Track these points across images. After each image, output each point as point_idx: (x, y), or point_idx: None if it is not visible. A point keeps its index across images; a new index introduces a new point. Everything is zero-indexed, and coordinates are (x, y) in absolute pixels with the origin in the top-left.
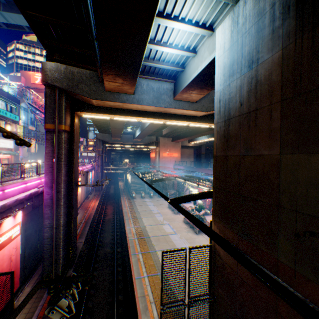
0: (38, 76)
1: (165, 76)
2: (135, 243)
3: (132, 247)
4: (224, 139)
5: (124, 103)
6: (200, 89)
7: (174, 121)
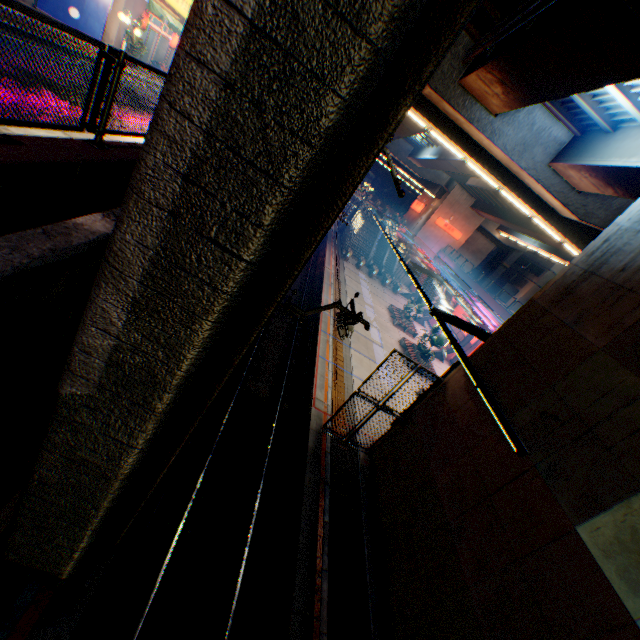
0: None
1: (571, 115)
2: (329, 322)
3: (324, 324)
4: (562, 290)
5: (468, 124)
6: (604, 183)
7: (515, 197)
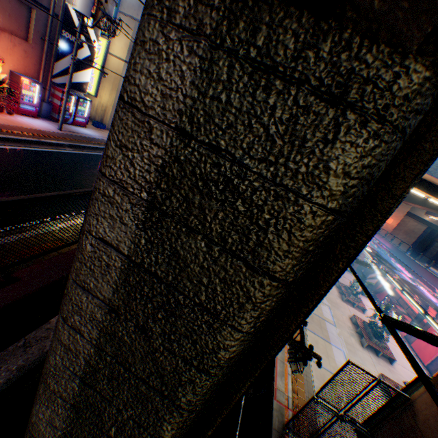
0: None
1: None
2: None
3: None
4: None
5: None
6: None
7: None
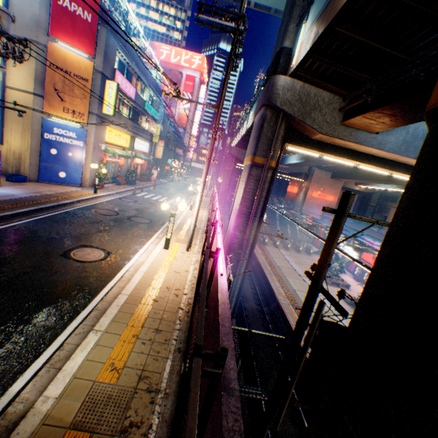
0: (164, 50)
1: None
2: (291, 310)
3: (290, 315)
4: None
5: (358, 145)
6: None
7: (407, 176)
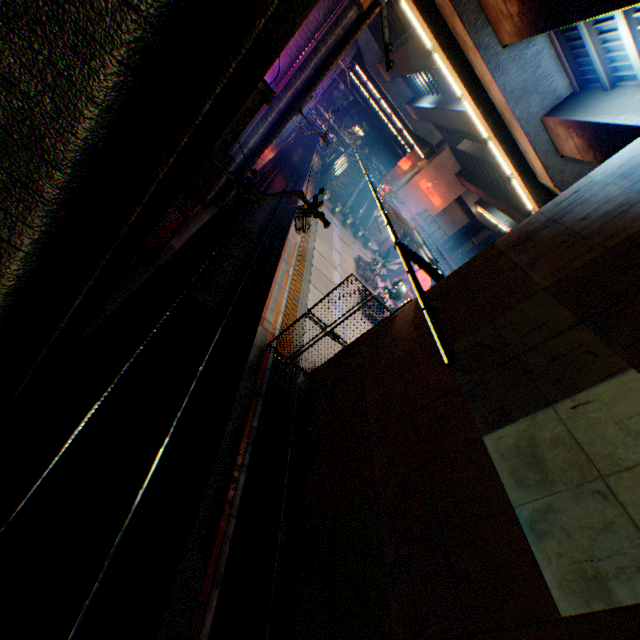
0: None
1: (576, 66)
2: (293, 254)
3: (288, 255)
4: (523, 236)
5: (475, 50)
6: (587, 146)
7: (501, 152)
